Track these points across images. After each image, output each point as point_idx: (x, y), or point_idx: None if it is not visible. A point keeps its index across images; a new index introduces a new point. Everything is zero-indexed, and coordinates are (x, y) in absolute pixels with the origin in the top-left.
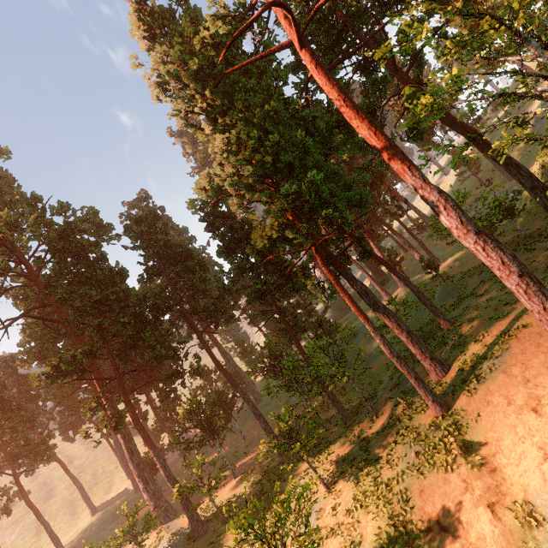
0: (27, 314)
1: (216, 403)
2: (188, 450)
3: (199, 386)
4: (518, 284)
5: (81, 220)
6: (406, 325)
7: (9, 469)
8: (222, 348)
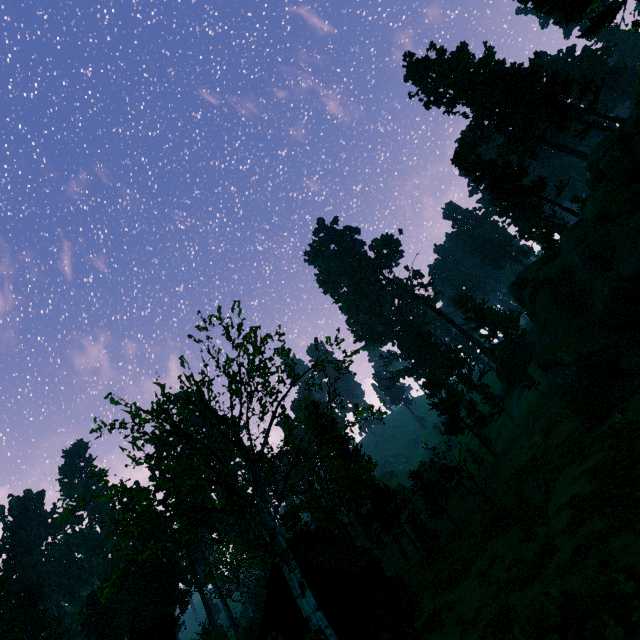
0: None
1: None
2: None
3: None
4: None
5: None
6: None
7: None
8: None
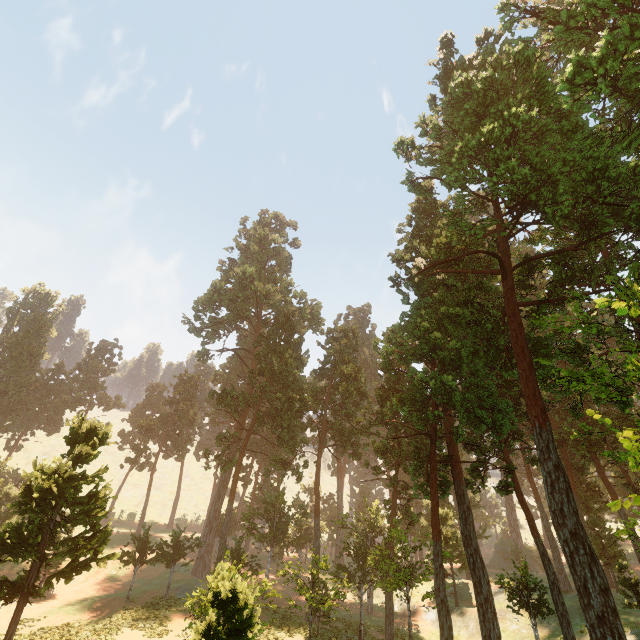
0: (238, 350)
1: (295, 518)
2: (249, 533)
3: (303, 502)
4: (592, 625)
5: (306, 309)
6: (489, 590)
7: (160, 443)
8: (340, 480)
